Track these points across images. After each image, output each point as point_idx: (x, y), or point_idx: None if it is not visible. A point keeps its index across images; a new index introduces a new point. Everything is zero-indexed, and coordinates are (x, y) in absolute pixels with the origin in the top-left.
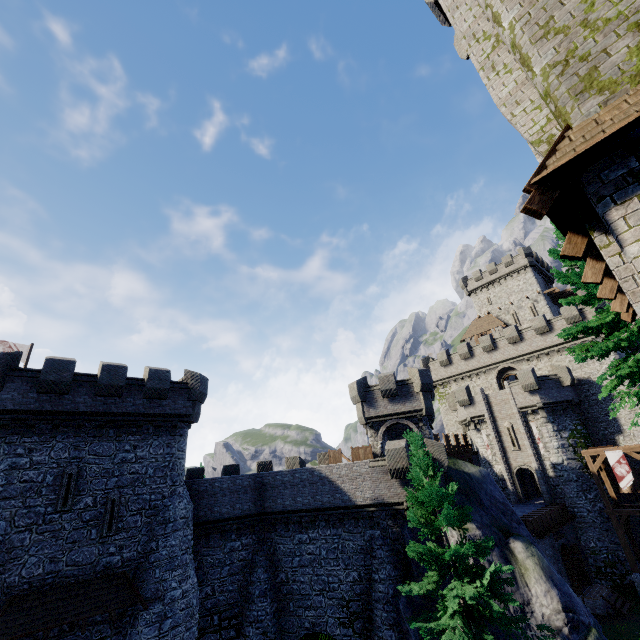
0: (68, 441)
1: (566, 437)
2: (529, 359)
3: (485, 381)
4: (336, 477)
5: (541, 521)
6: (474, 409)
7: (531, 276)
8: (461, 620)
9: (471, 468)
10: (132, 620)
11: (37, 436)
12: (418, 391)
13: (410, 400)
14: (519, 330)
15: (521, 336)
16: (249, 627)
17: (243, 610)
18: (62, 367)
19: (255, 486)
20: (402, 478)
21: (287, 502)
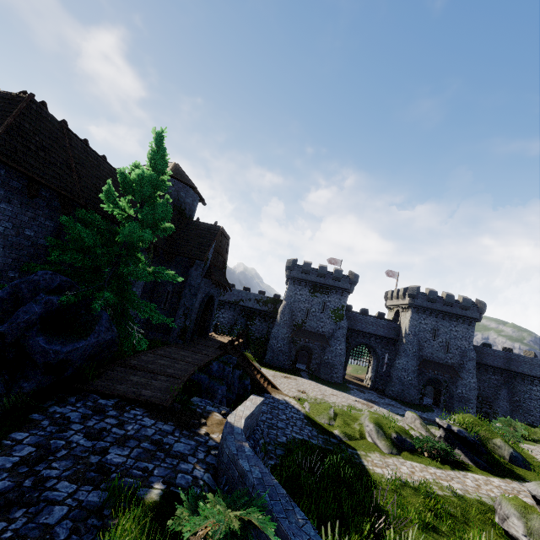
0: (434, 318)
1: None
2: None
3: None
4: None
5: None
6: None
7: None
8: None
9: None
10: (455, 381)
11: (425, 315)
12: None
13: None
14: None
15: None
16: (497, 408)
17: (493, 401)
18: (434, 293)
19: (505, 357)
20: None
21: (525, 370)
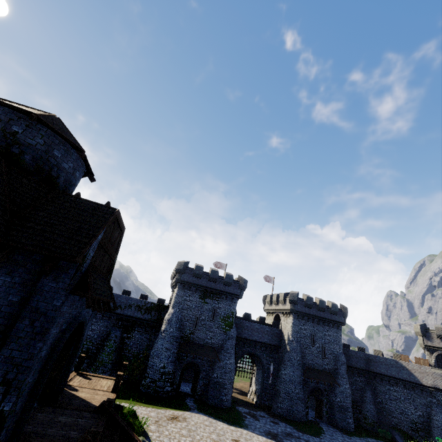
0: (311, 323)
1: None
2: None
3: None
4: (410, 368)
5: None
6: None
7: None
8: None
9: None
10: (333, 388)
11: (304, 320)
12: None
13: None
14: None
15: None
16: (366, 412)
17: (361, 405)
18: (310, 299)
19: (365, 358)
20: None
21: (382, 370)
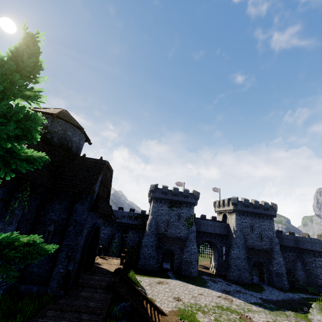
0: (249, 218)
1: None
2: None
3: None
4: None
5: None
6: None
7: None
8: None
9: None
10: (270, 261)
11: (244, 216)
12: None
13: None
14: None
15: None
16: (298, 276)
17: (294, 272)
18: (247, 201)
19: (294, 239)
20: None
21: (308, 247)
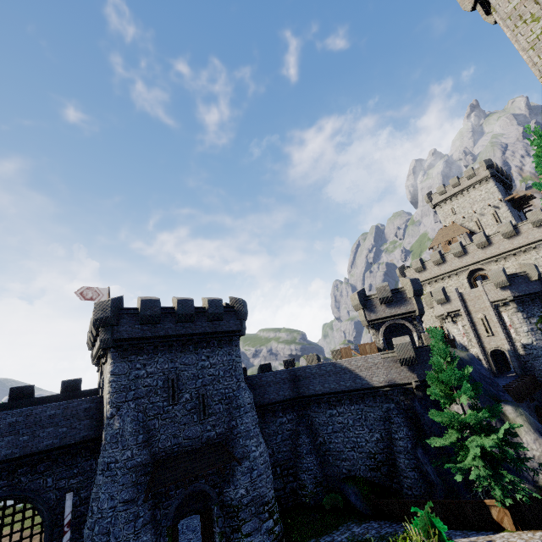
0: (165, 356)
1: (534, 322)
2: (497, 260)
3: (457, 282)
4: (354, 367)
5: (518, 389)
6: (450, 306)
7: (492, 185)
8: (480, 461)
9: (460, 353)
10: (231, 472)
11: (146, 355)
12: (411, 296)
13: (404, 304)
14: (487, 236)
15: (489, 241)
16: (303, 474)
17: (296, 463)
18: (152, 304)
19: (290, 378)
20: (409, 365)
21: (317, 388)
